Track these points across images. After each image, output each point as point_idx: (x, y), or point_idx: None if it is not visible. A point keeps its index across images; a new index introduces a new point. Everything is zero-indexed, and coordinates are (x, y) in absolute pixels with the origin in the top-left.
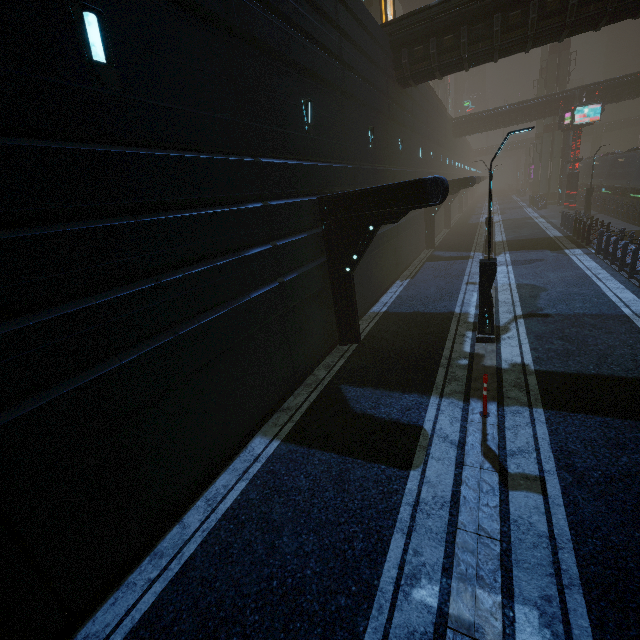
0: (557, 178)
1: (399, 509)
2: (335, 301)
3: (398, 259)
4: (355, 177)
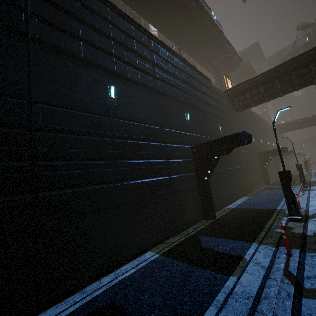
0: None
1: (217, 294)
2: (200, 194)
3: (244, 186)
4: None
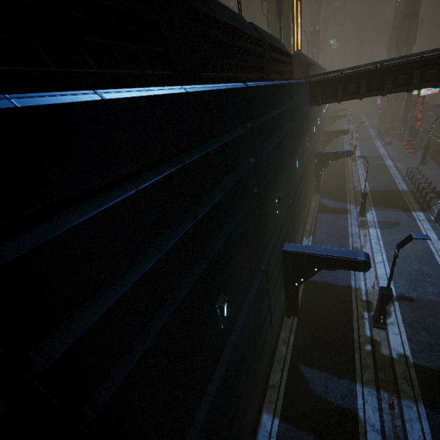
0: (399, 116)
1: None
2: (286, 298)
3: (303, 220)
4: (293, 206)
